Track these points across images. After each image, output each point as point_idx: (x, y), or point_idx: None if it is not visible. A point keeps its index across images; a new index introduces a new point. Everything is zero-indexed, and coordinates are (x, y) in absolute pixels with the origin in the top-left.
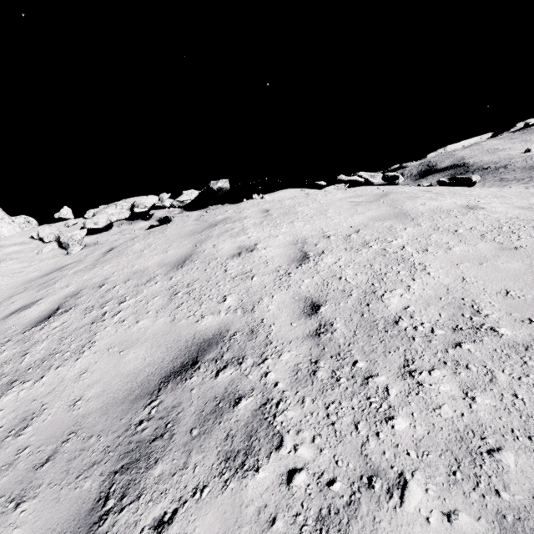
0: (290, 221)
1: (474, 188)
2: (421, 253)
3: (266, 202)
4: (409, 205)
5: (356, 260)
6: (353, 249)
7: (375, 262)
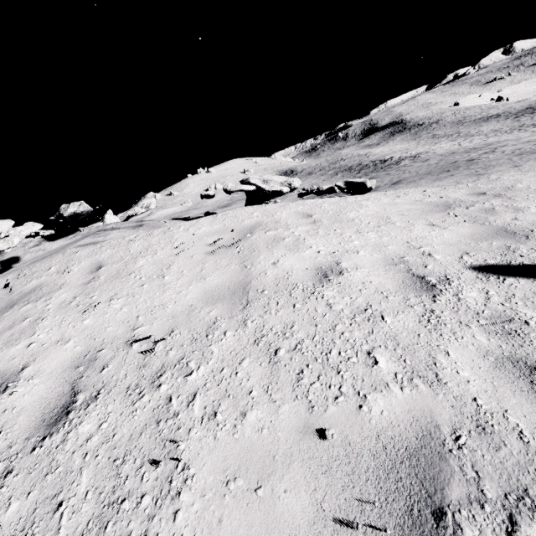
0: (110, 296)
1: (369, 196)
2: (204, 424)
3: (111, 245)
4: (260, 264)
5: (116, 436)
6: (134, 393)
7: (135, 448)
